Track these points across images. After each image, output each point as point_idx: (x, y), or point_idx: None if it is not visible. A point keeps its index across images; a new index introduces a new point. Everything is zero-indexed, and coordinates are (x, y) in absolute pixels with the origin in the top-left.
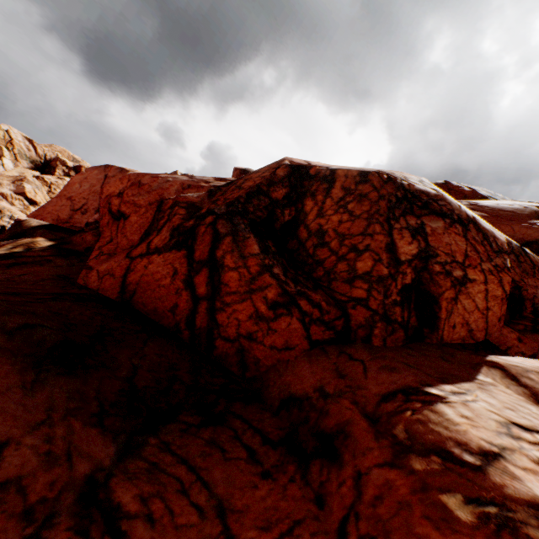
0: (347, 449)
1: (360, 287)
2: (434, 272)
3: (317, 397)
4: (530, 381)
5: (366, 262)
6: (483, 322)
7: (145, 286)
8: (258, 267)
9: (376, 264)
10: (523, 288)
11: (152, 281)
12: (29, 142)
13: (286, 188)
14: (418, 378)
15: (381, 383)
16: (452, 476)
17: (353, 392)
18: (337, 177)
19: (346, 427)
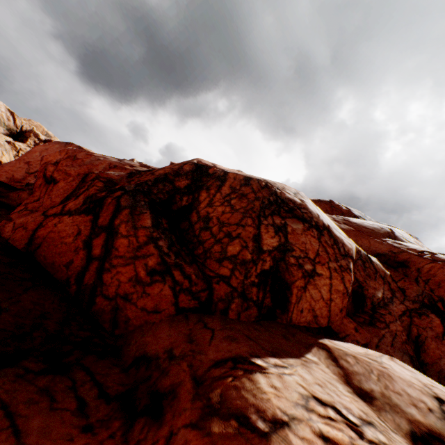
0: (171, 409)
1: (227, 266)
2: (289, 263)
3: (164, 358)
4: (347, 363)
5: (235, 247)
6: (327, 310)
7: (50, 241)
8: (146, 237)
9: (243, 249)
10: (365, 288)
11: (58, 238)
12: (11, 114)
13: (189, 180)
14: (251, 349)
15: (219, 350)
16: (241, 440)
17: (193, 356)
18: (228, 178)
19: (177, 388)
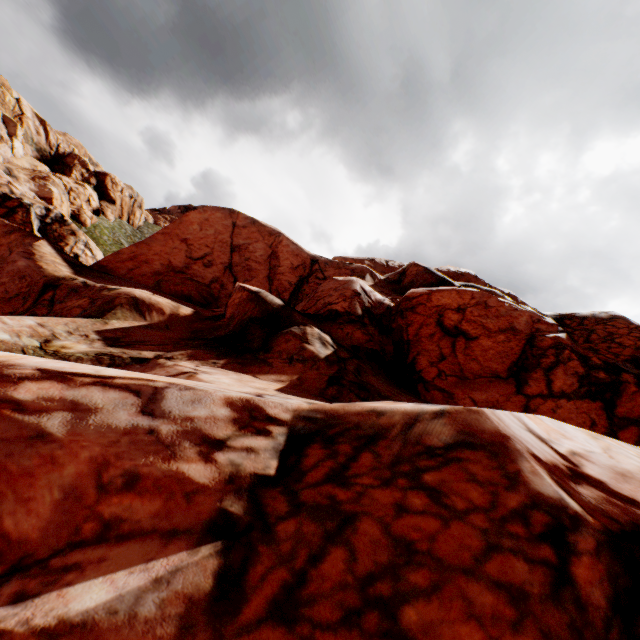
0: None
1: None
2: None
3: None
4: None
5: None
6: None
7: None
8: None
9: None
10: None
11: None
12: (40, 123)
13: None
14: None
15: None
16: None
17: None
18: None
19: None
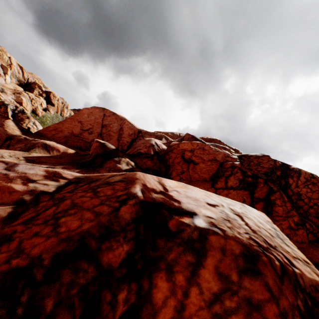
0: None
1: None
2: None
3: None
4: None
5: None
6: None
7: None
8: (290, 207)
9: None
10: None
11: None
12: (20, 68)
13: (280, 171)
14: None
15: None
16: None
17: None
18: (301, 172)
19: None
